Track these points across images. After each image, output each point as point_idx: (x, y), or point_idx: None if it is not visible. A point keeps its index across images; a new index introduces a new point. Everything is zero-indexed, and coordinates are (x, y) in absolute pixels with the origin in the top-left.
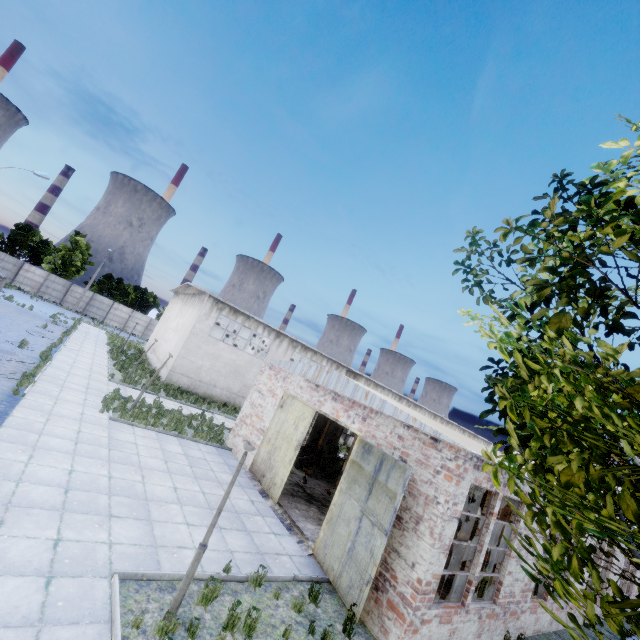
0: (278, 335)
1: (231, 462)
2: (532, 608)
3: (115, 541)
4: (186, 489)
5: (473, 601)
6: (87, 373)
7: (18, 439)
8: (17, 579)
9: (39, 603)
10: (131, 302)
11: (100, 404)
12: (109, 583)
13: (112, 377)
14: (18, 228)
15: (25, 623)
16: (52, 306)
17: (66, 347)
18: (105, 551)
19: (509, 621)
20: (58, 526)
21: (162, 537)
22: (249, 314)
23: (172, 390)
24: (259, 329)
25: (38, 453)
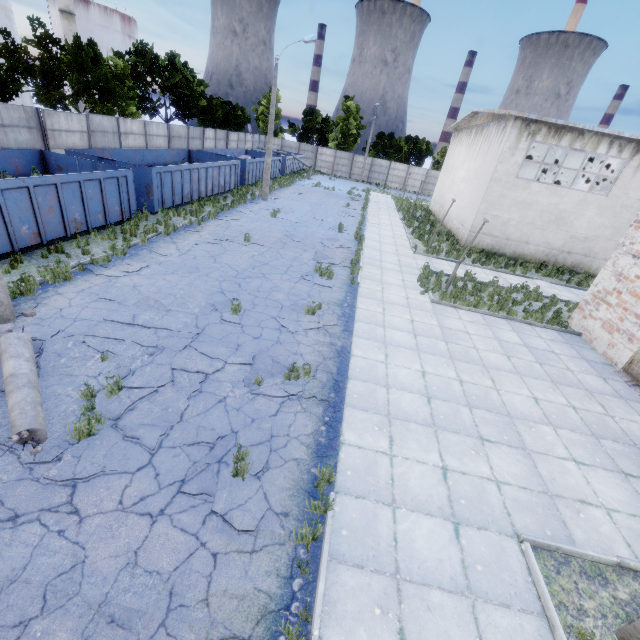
0: (638, 148)
1: (588, 355)
2: None
3: (500, 479)
4: (548, 401)
5: None
6: (393, 248)
7: (370, 335)
8: (427, 519)
9: (458, 561)
10: (405, 157)
11: (417, 284)
12: (518, 547)
13: (415, 249)
14: (305, 115)
15: (455, 588)
16: (345, 182)
17: (368, 223)
18: (495, 493)
19: None
20: (437, 449)
21: (551, 480)
22: (583, 127)
23: (476, 255)
24: (600, 147)
25: (390, 351)
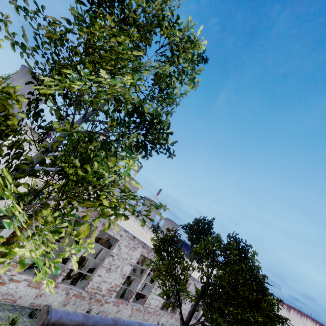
0: None
1: None
2: (115, 303)
3: None
4: None
5: (66, 284)
6: None
7: None
8: None
9: None
10: None
11: None
12: None
13: None
14: None
15: None
16: None
17: None
18: None
19: (94, 304)
20: None
21: None
22: None
23: None
24: None
25: None
